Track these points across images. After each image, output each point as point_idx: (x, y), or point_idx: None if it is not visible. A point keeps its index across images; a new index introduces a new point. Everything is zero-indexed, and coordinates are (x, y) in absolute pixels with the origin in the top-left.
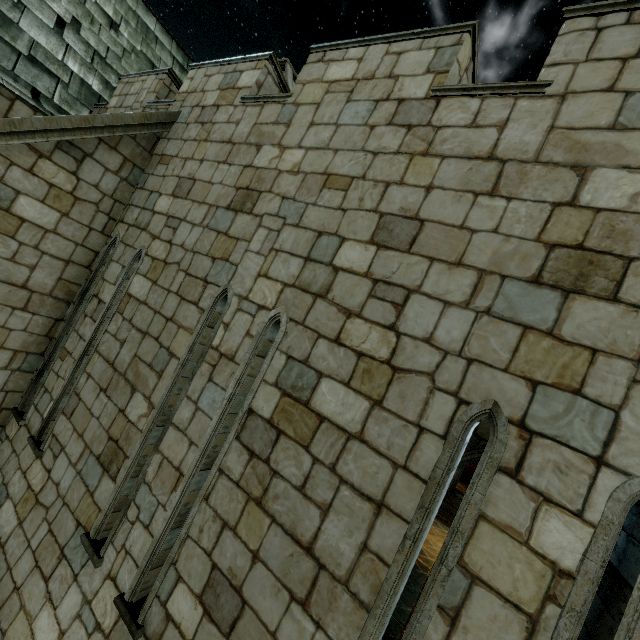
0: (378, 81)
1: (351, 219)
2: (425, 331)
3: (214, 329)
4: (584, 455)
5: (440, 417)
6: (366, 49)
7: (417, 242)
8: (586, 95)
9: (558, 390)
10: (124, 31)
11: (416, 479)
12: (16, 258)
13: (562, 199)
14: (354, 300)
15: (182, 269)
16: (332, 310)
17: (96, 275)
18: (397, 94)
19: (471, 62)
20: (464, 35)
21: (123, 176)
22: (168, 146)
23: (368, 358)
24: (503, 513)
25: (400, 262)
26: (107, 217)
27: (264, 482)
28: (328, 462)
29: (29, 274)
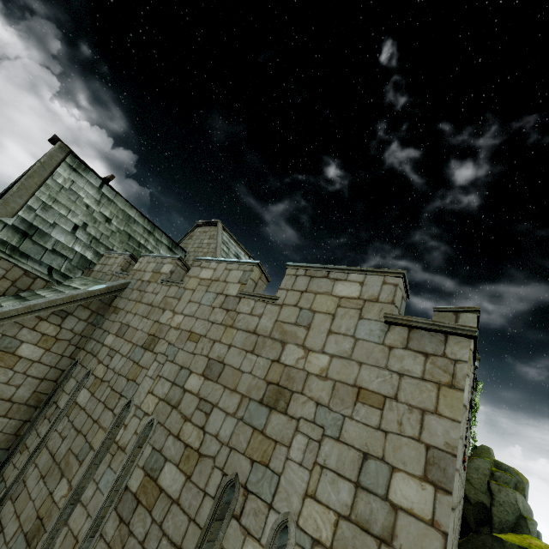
0: (220, 283)
1: (196, 360)
2: (216, 430)
3: (118, 429)
4: (265, 503)
5: (214, 485)
6: (218, 264)
7: (221, 376)
8: (289, 306)
9: (261, 465)
10: (114, 222)
11: (198, 527)
12: (10, 381)
13: (275, 358)
14: (189, 410)
15: (110, 385)
16: (179, 416)
17: (59, 386)
18: (226, 292)
19: (262, 274)
20: (254, 267)
21: (90, 321)
22: (120, 302)
23: (190, 448)
24: (230, 544)
25: (212, 388)
26: (75, 347)
27: (124, 541)
28: (159, 521)
29: (15, 391)
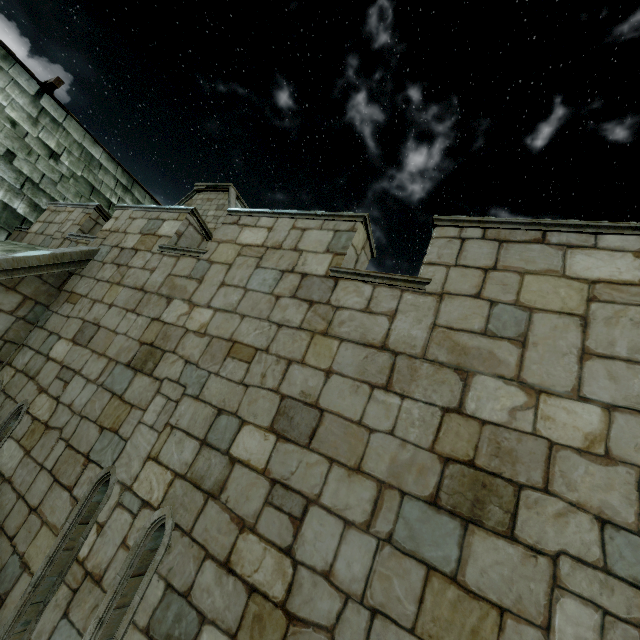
0: (285, 252)
1: (252, 398)
2: (324, 561)
3: (84, 532)
4: None
5: None
6: (276, 220)
7: (317, 436)
8: (459, 298)
9: None
10: (65, 160)
11: None
12: None
13: (450, 404)
14: (249, 506)
15: (64, 438)
16: (224, 518)
17: None
18: (301, 268)
19: (367, 241)
20: (357, 224)
21: (20, 315)
22: (80, 284)
23: (260, 596)
24: None
25: (299, 459)
26: None
27: None
28: None
29: None
